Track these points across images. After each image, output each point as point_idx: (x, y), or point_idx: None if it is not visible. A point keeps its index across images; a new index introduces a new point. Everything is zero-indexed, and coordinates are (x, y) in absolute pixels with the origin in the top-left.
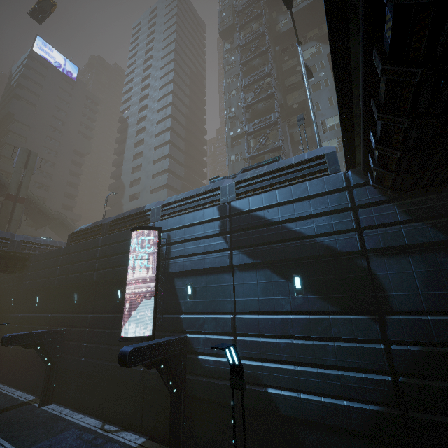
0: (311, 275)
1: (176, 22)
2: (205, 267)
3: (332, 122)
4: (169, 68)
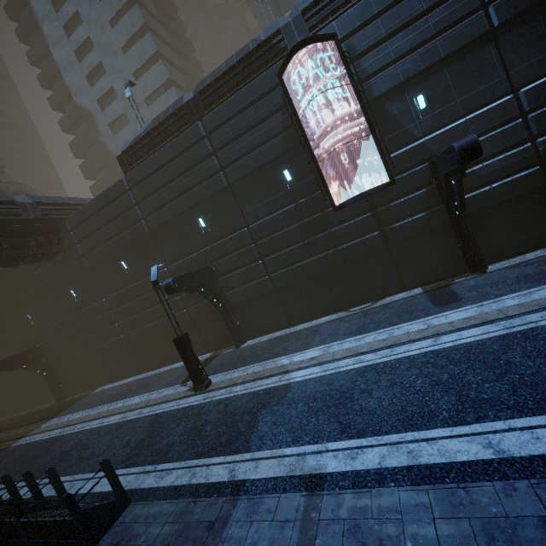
0: None
1: None
2: (444, 55)
3: None
4: None
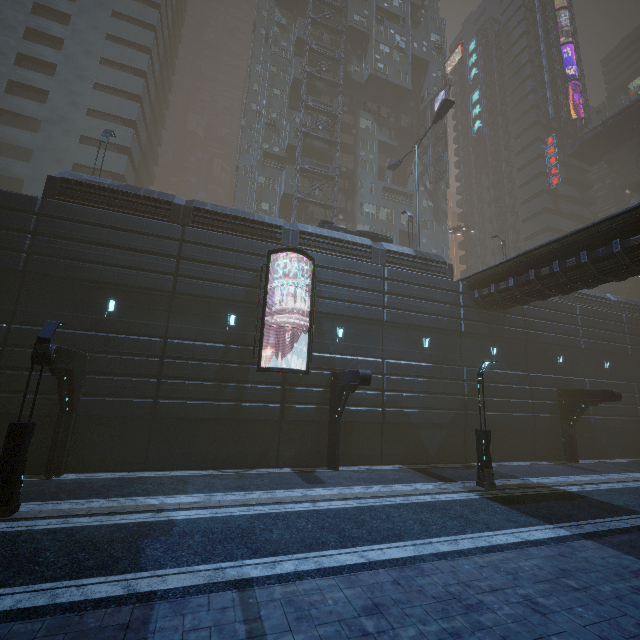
0: (434, 340)
1: None
2: (361, 316)
3: (369, 209)
4: None
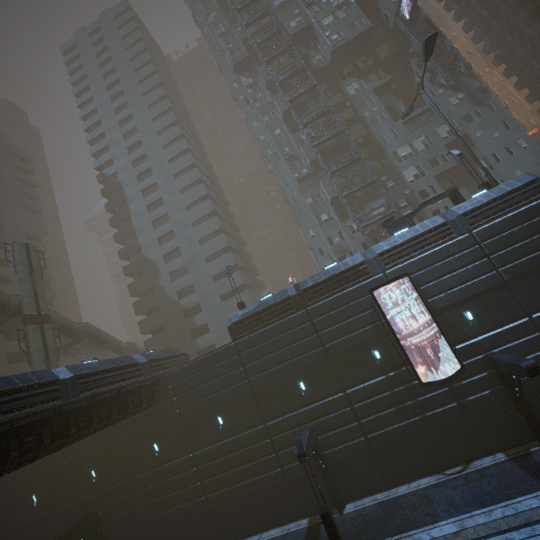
0: None
1: (146, 49)
2: (479, 291)
3: (403, 152)
4: (164, 106)
